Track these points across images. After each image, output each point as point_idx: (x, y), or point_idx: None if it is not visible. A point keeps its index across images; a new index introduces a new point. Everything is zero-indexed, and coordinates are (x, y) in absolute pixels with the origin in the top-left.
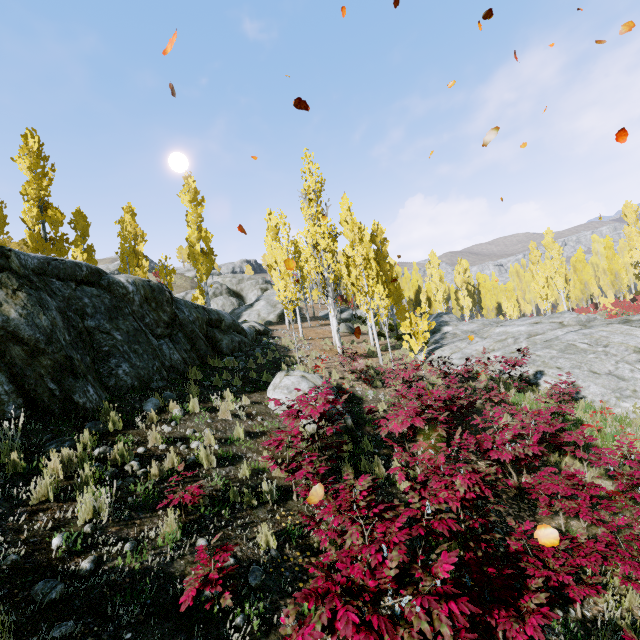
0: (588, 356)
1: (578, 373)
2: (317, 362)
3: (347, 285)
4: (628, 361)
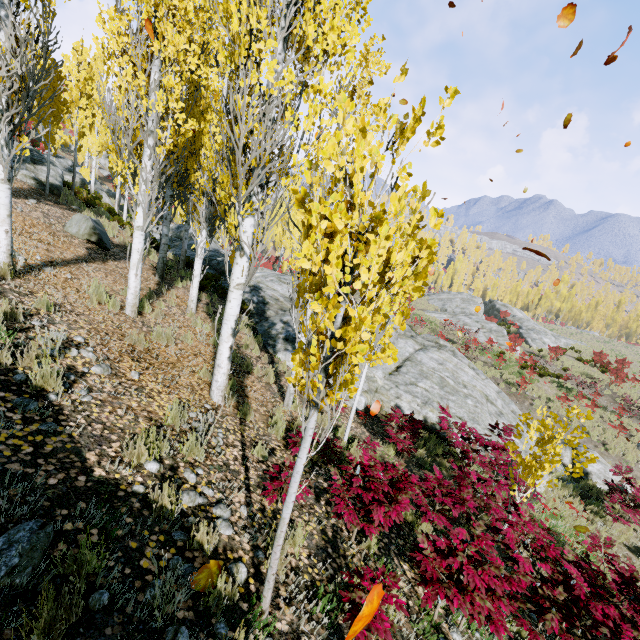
0: (468, 402)
1: (482, 432)
2: (291, 532)
3: (71, 111)
4: (494, 414)
